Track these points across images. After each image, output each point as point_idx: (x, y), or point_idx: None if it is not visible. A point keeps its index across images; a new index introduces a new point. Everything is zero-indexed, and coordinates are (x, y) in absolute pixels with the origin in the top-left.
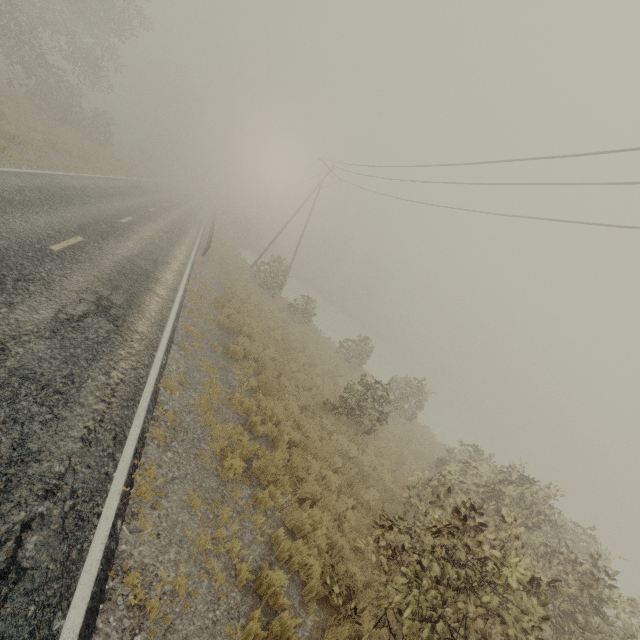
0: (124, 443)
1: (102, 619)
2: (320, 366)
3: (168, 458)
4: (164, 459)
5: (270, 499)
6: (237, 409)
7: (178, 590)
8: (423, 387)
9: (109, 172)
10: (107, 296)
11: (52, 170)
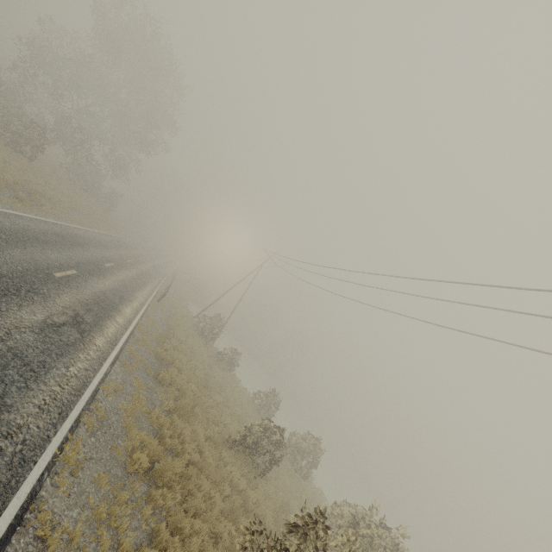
0: (65, 419)
1: (16, 538)
2: (232, 408)
3: (91, 442)
4: (88, 441)
5: (161, 497)
6: (153, 422)
7: (72, 540)
8: (318, 444)
9: (106, 229)
10: (82, 314)
11: (68, 222)
